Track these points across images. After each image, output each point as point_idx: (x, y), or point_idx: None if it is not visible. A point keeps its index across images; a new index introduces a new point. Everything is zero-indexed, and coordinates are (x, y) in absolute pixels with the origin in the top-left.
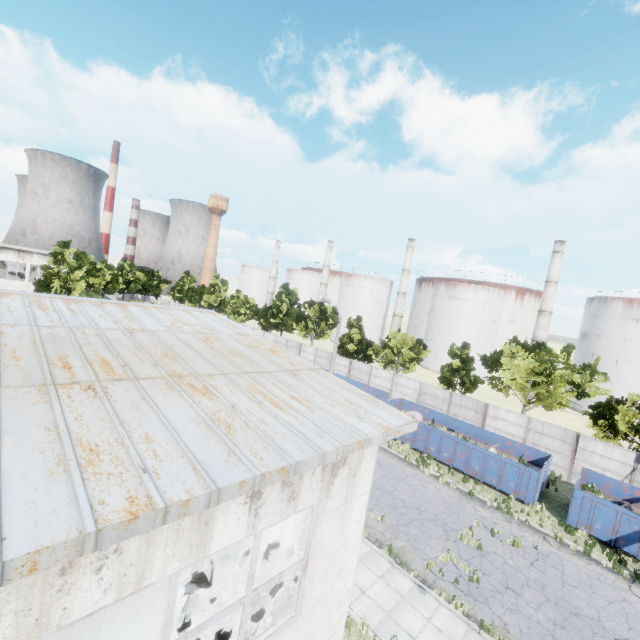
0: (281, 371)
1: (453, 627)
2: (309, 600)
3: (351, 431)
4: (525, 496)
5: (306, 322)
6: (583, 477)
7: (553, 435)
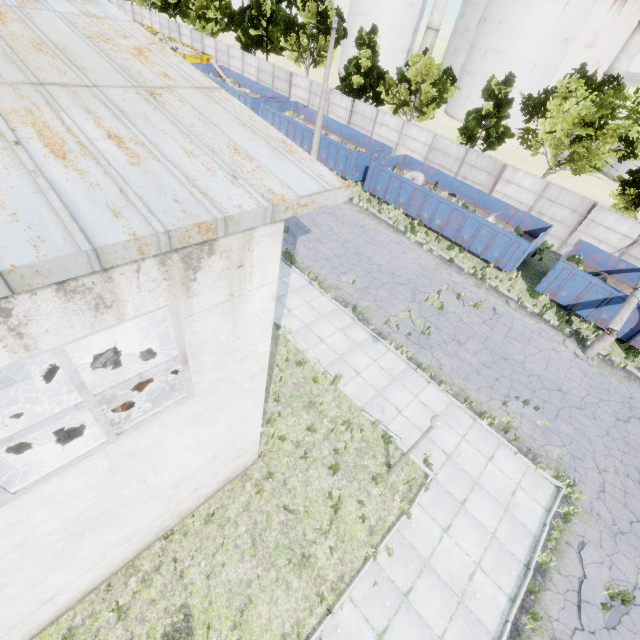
0: (127, 87)
1: (395, 366)
2: (202, 384)
3: (195, 204)
4: (505, 265)
5: (298, 35)
6: (574, 249)
7: (566, 204)
